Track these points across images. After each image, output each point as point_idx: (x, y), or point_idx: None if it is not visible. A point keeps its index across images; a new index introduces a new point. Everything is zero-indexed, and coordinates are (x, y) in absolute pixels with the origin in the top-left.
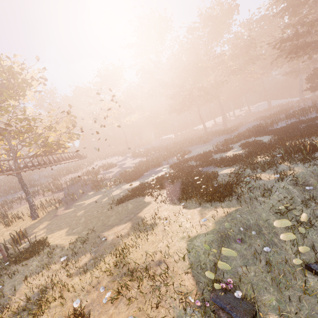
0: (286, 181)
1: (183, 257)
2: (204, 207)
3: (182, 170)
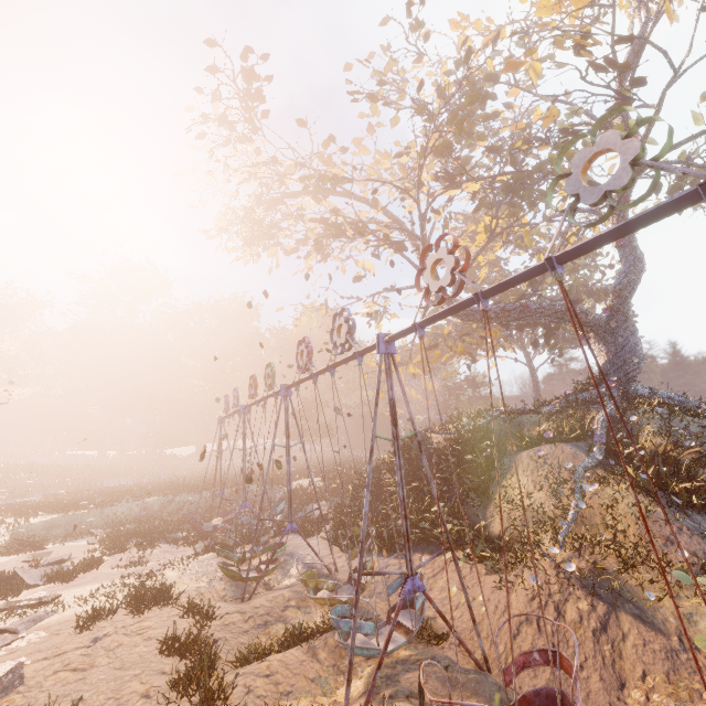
0: (136, 502)
1: (8, 527)
2: (52, 515)
3: (59, 499)
